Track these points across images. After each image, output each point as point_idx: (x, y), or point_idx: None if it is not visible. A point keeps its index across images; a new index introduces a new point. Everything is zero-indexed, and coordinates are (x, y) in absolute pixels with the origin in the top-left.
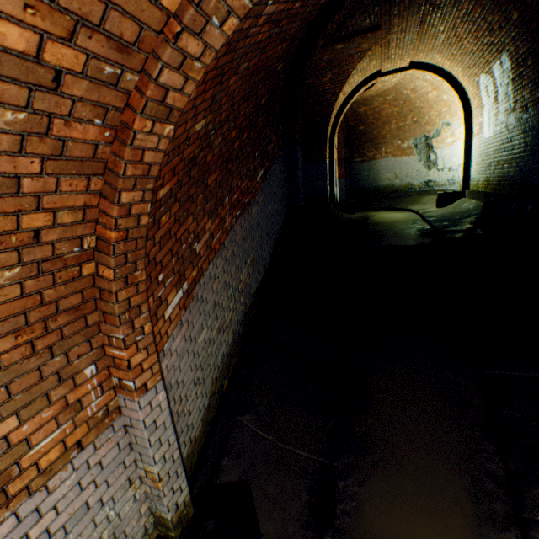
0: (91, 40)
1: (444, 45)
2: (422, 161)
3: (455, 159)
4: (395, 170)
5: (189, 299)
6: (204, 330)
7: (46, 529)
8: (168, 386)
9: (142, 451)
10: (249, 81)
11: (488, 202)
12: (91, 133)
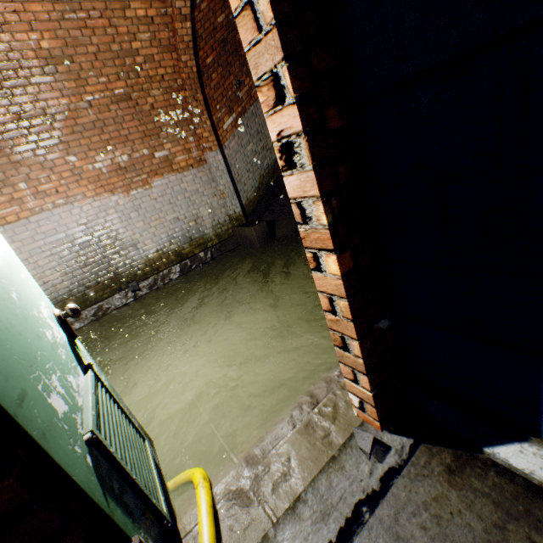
0: (156, 5)
1: None
2: None
3: None
4: None
5: (237, 124)
6: (251, 145)
7: (186, 188)
8: (229, 164)
9: (216, 181)
10: None
11: None
12: (166, 36)
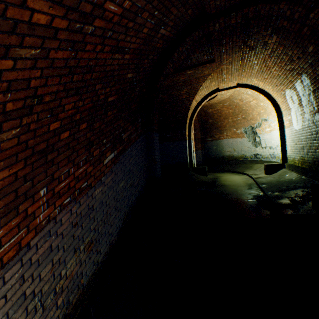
0: None
1: (258, 72)
2: (250, 141)
3: (273, 141)
4: (233, 146)
5: None
6: None
7: None
8: None
9: None
10: (68, 75)
11: (317, 184)
12: None
